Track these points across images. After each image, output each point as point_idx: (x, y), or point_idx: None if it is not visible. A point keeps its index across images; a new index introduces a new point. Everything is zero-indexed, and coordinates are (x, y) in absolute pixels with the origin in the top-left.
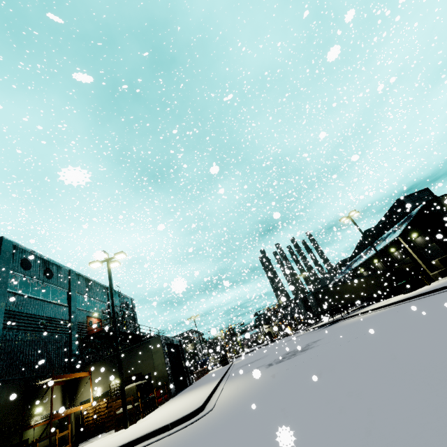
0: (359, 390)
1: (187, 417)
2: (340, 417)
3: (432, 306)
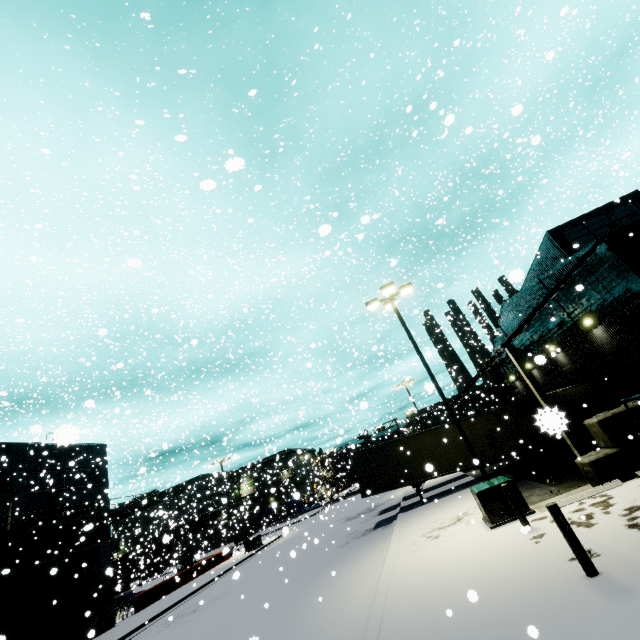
0: None
1: None
2: None
3: None
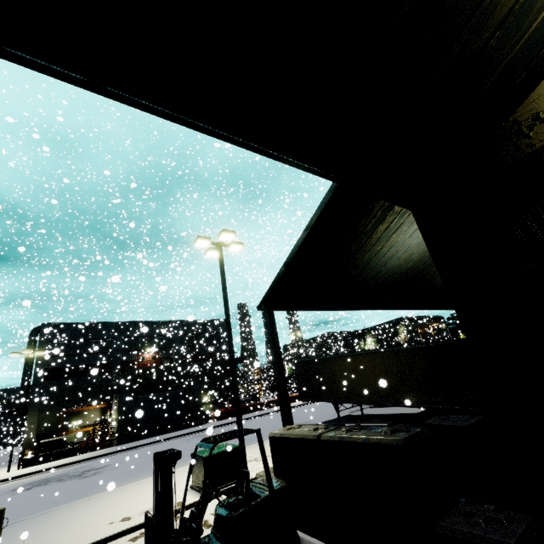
0: None
1: None
2: None
3: None
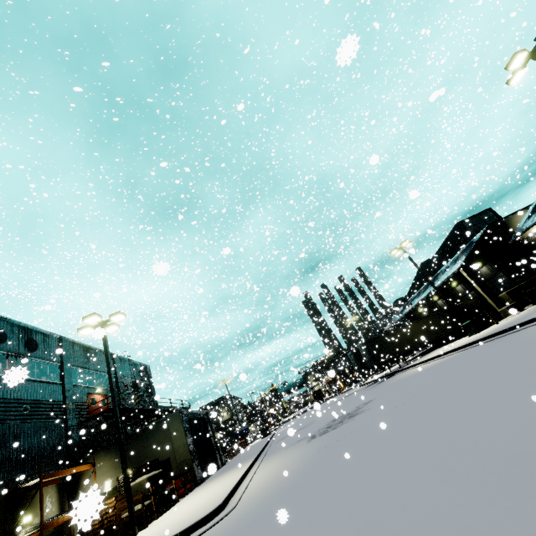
0: (401, 486)
1: (202, 522)
2: (372, 535)
3: (499, 353)
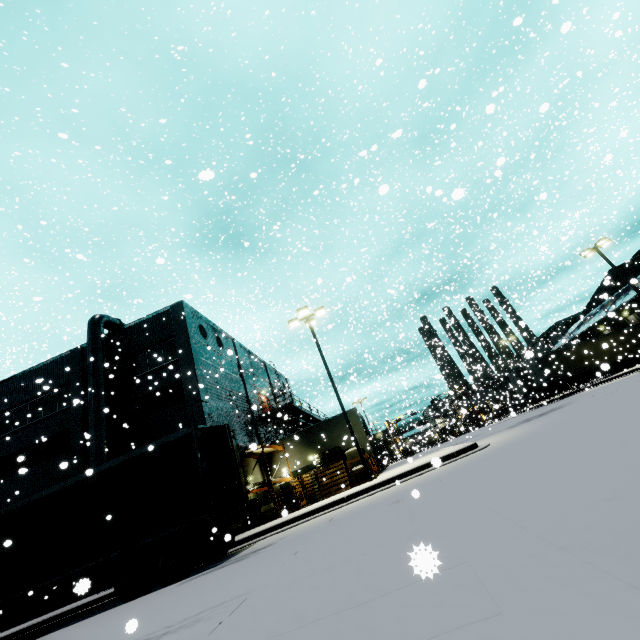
0: None
1: (469, 447)
2: None
3: None
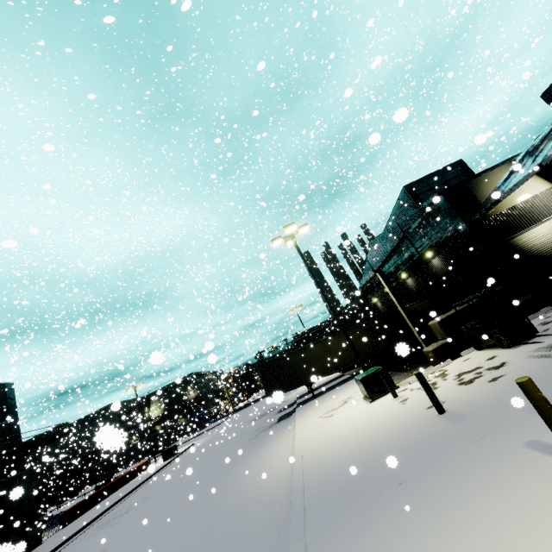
0: None
1: None
2: None
3: None
